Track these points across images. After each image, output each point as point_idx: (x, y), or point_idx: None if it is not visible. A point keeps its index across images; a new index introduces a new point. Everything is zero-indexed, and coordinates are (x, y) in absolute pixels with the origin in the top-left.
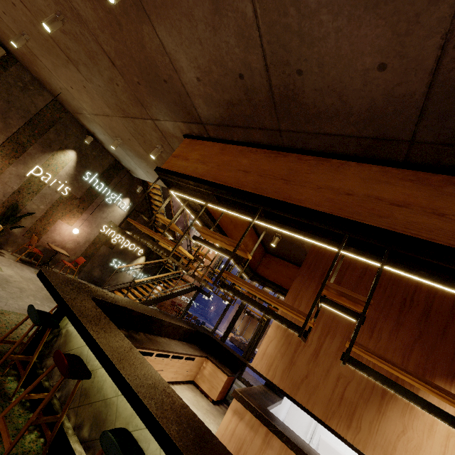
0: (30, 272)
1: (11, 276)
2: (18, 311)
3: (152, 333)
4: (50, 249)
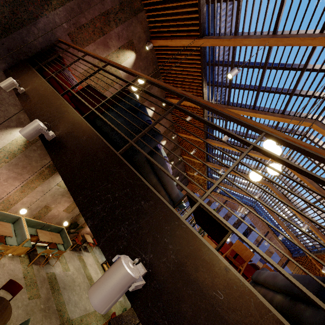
0: (77, 259)
1: (73, 273)
2: (84, 312)
3: (138, 324)
4: (83, 235)
